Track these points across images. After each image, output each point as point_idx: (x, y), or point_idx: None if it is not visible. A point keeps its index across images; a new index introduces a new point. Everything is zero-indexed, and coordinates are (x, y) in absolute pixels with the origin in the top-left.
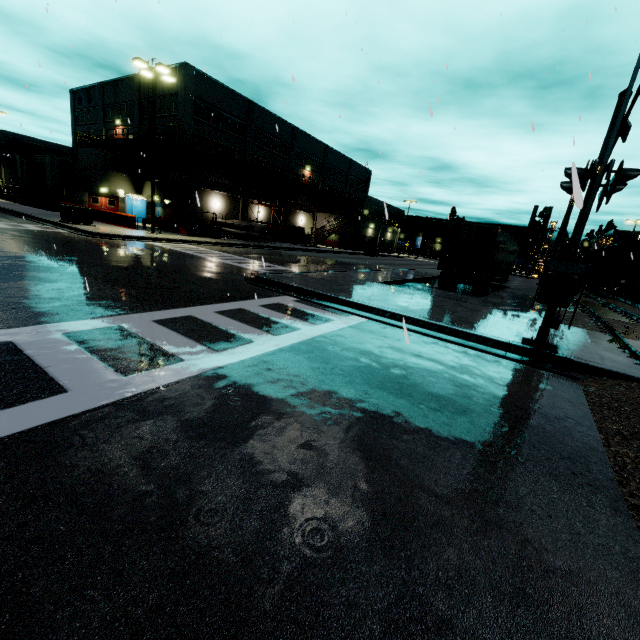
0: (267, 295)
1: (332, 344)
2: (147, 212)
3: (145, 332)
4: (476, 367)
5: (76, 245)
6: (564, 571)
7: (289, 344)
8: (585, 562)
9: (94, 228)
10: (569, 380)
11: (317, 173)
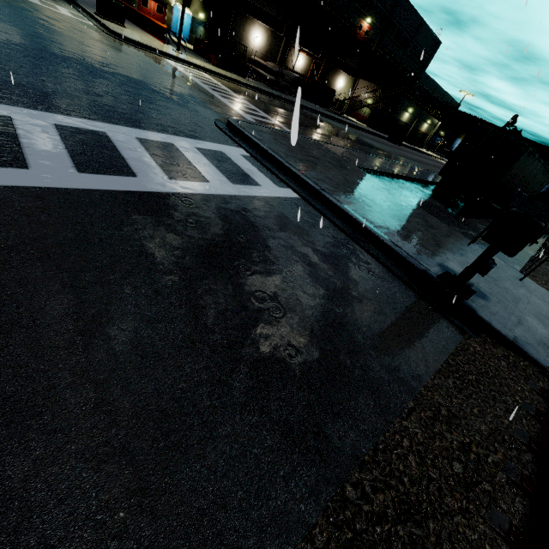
0: (220, 141)
1: (222, 207)
2: (191, 30)
3: (28, 131)
4: (359, 282)
5: (84, 38)
6: (138, 545)
7: (172, 192)
8: (183, 544)
9: (122, 29)
10: (455, 331)
11: (377, 28)
